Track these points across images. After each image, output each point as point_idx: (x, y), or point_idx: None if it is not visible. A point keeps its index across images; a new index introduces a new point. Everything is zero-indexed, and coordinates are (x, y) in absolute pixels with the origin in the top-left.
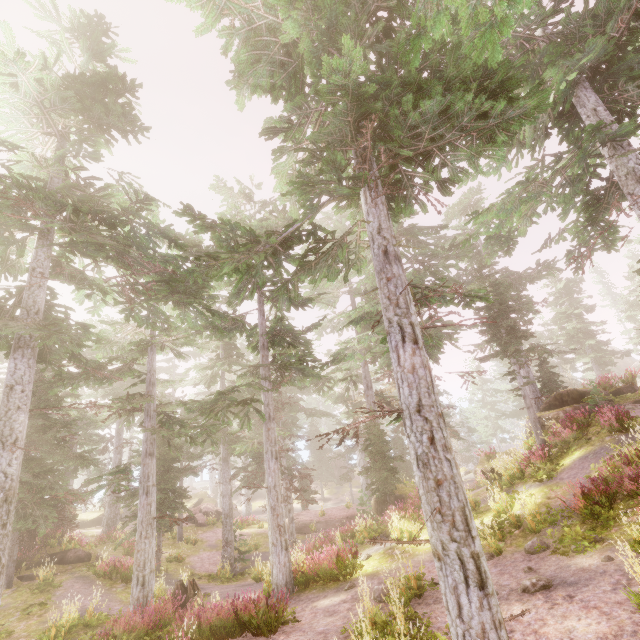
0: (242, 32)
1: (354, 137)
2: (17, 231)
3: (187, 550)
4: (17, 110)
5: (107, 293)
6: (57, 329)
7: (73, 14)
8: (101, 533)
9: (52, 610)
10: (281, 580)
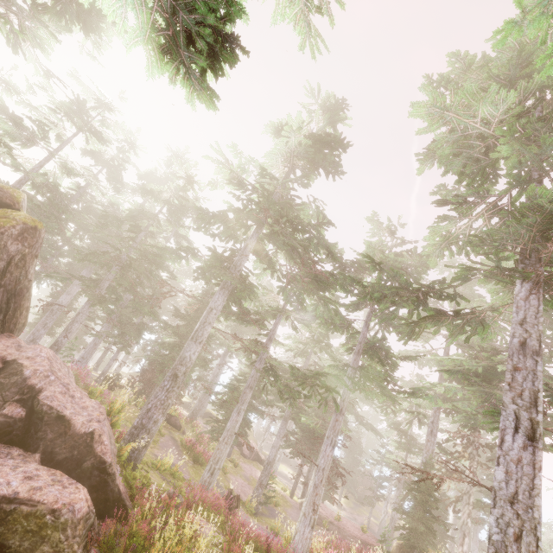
0: (454, 136)
1: (531, 238)
2: (248, 219)
3: (230, 467)
4: (279, 154)
5: (275, 271)
6: (249, 287)
7: (327, 96)
8: (187, 415)
9: (163, 450)
10: (299, 549)
